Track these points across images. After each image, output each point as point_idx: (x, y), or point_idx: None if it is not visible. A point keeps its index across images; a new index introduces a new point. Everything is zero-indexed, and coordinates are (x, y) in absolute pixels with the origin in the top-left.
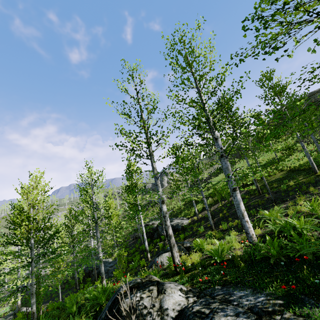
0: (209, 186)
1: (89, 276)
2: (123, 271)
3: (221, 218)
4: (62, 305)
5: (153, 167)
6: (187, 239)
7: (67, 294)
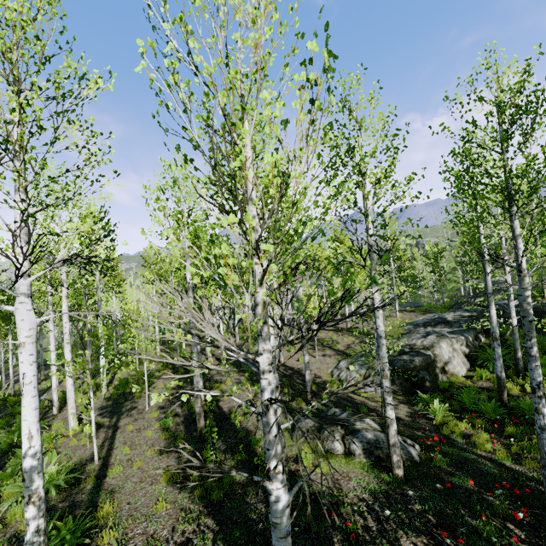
0: None
1: None
2: None
3: None
4: None
5: None
6: None
7: None
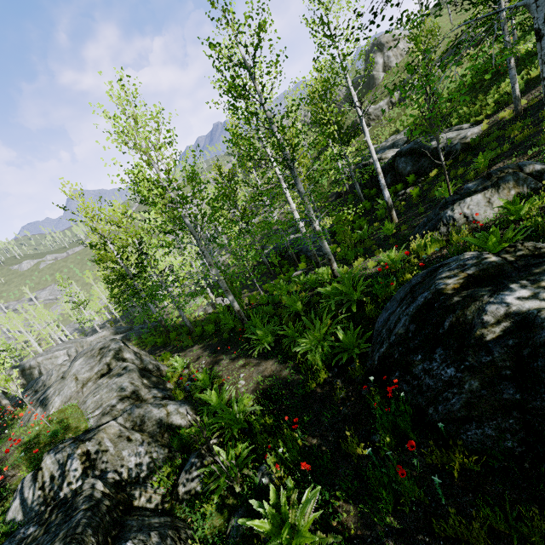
0: None
1: (283, 258)
2: (352, 245)
3: None
4: (271, 298)
5: None
6: (501, 163)
7: (262, 281)
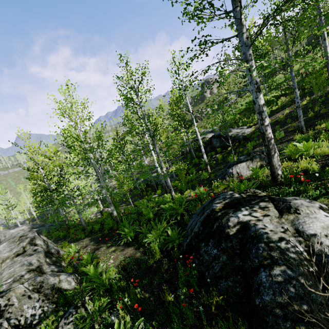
0: (276, 84)
1: (148, 186)
2: (185, 182)
3: (311, 118)
4: (136, 210)
5: (240, 25)
6: (258, 148)
7: (135, 199)
